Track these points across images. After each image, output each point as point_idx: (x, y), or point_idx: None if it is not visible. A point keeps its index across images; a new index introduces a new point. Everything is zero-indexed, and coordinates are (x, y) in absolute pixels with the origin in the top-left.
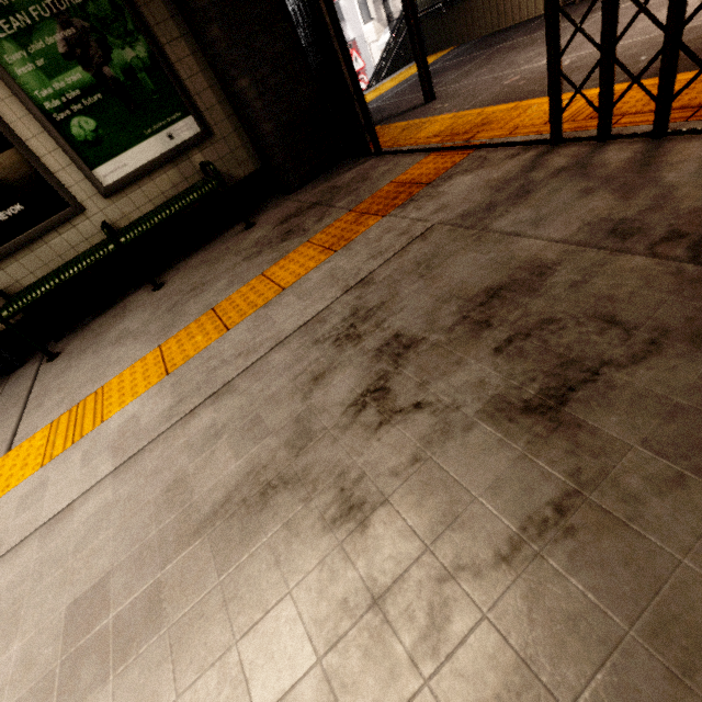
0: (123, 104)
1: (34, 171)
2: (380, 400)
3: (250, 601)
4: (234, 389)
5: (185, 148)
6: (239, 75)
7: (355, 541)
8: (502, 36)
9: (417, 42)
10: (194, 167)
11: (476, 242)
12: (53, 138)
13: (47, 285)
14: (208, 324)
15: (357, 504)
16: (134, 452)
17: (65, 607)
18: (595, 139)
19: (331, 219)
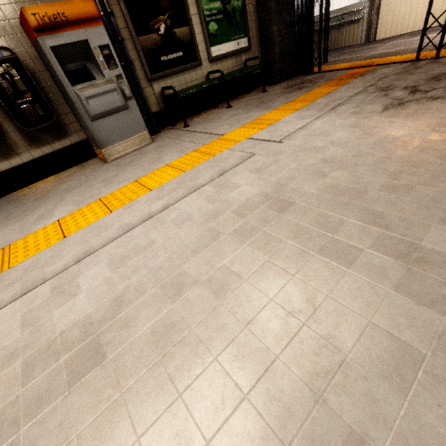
0: (228, 23)
1: (191, 40)
2: (419, 91)
3: (423, 109)
4: (347, 103)
5: (241, 51)
6: (274, 25)
7: (444, 99)
8: (339, 49)
9: (326, 36)
10: (241, 61)
11: (412, 75)
12: (202, 28)
13: (197, 89)
14: (297, 102)
15: (436, 98)
16: (317, 116)
17: (348, 127)
18: (433, 59)
19: (323, 83)
